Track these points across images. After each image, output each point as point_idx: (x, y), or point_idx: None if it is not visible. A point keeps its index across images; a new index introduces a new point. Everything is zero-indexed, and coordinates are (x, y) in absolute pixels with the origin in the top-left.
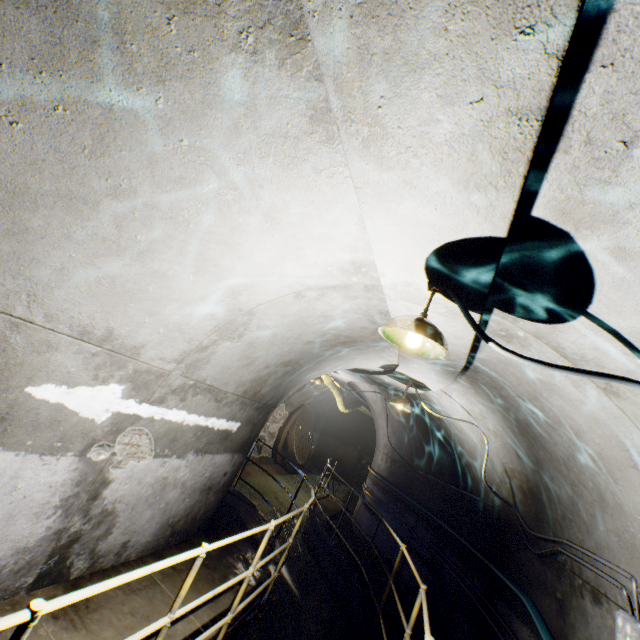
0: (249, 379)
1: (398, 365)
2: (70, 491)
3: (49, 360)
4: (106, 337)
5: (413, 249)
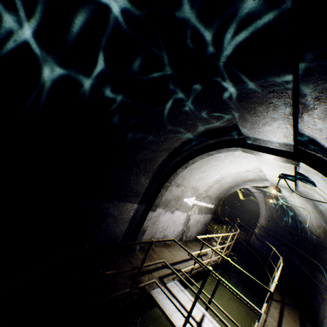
0: (218, 193)
1: None
2: (185, 220)
3: (187, 193)
4: (195, 187)
5: (273, 171)
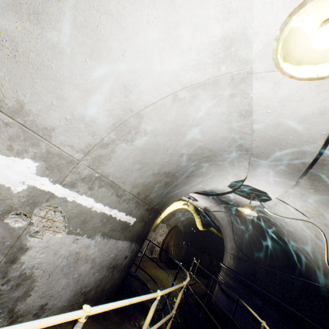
0: (141, 183)
1: (246, 178)
2: None
3: None
4: (17, 110)
5: None
